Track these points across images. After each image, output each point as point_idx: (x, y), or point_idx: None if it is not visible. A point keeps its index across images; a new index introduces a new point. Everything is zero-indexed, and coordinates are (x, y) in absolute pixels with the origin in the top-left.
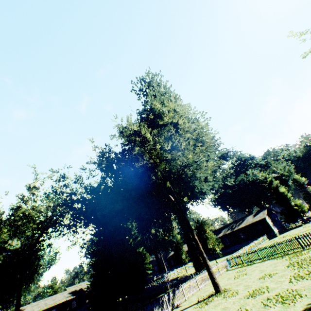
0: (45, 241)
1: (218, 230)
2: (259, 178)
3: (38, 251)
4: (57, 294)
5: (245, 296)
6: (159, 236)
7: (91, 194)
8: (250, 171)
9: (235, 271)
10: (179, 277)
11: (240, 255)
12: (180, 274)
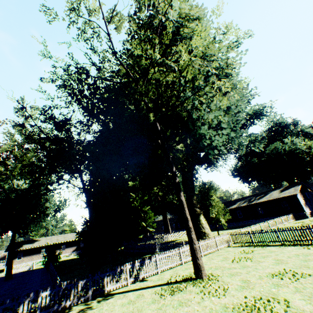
0: (46, 186)
1: (232, 201)
2: (300, 147)
3: (43, 195)
4: (69, 234)
5: (236, 307)
6: (167, 199)
7: (59, 130)
8: (289, 139)
9: (238, 250)
10: (178, 241)
11: (250, 233)
12: (180, 238)
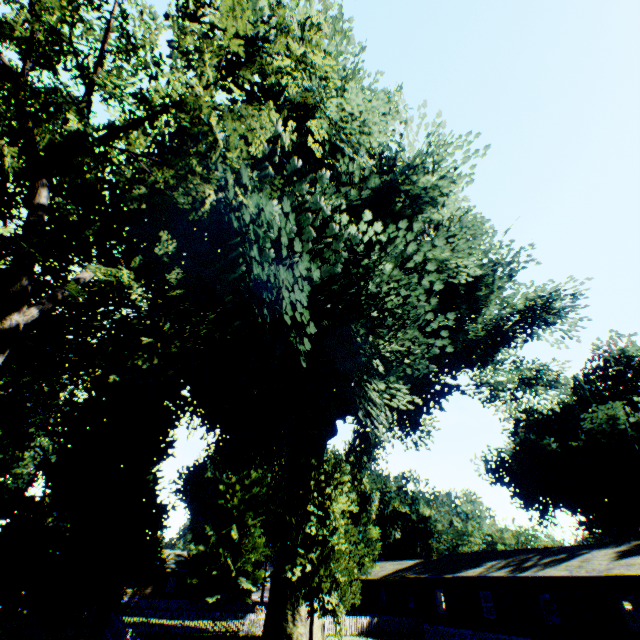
0: None
1: (478, 555)
2: None
3: None
4: None
5: None
6: None
7: None
8: None
9: None
10: None
11: None
12: None
